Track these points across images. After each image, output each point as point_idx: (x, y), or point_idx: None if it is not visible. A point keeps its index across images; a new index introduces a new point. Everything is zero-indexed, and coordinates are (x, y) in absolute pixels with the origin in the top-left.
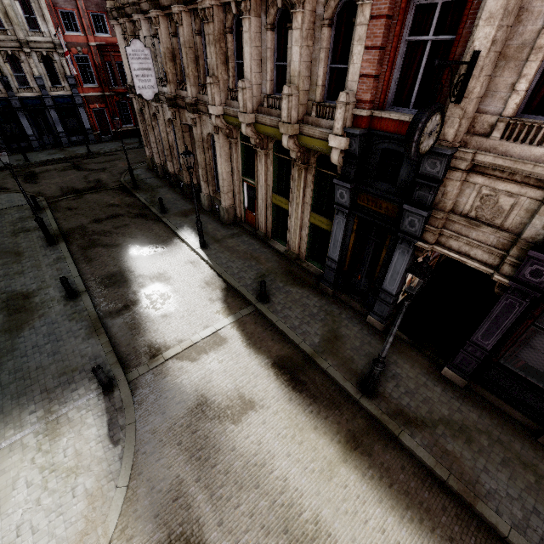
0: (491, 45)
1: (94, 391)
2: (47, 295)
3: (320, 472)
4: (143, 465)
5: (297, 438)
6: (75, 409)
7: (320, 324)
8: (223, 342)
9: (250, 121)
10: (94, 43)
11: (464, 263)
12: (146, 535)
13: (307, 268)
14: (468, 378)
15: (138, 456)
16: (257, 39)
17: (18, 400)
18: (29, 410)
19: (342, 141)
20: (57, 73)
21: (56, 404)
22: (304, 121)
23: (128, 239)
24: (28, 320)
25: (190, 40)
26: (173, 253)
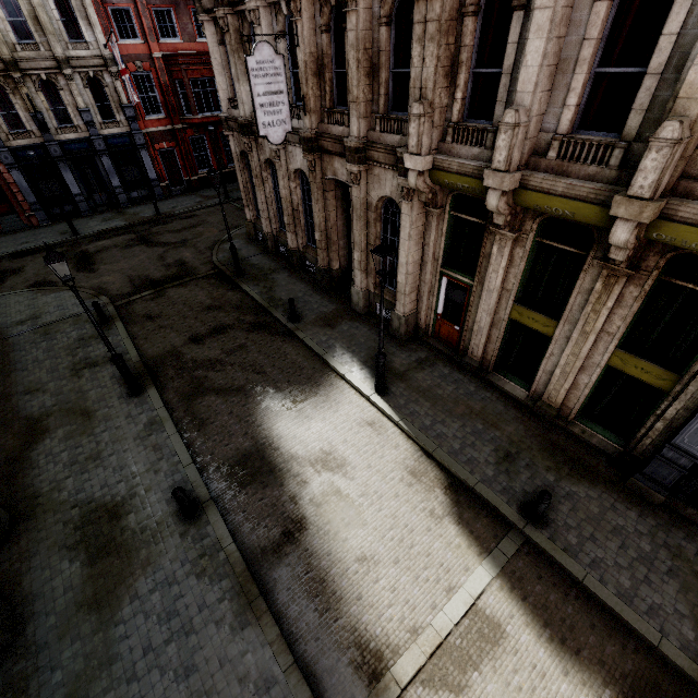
0: None
1: None
2: (147, 510)
3: None
4: None
5: None
6: None
7: (674, 584)
8: (499, 636)
9: (512, 185)
10: (159, 54)
11: None
12: None
13: (583, 437)
14: None
15: None
16: (563, 21)
17: None
18: None
19: None
20: (109, 102)
21: None
22: (677, 191)
23: (253, 375)
24: (124, 574)
25: (367, 36)
26: (334, 405)
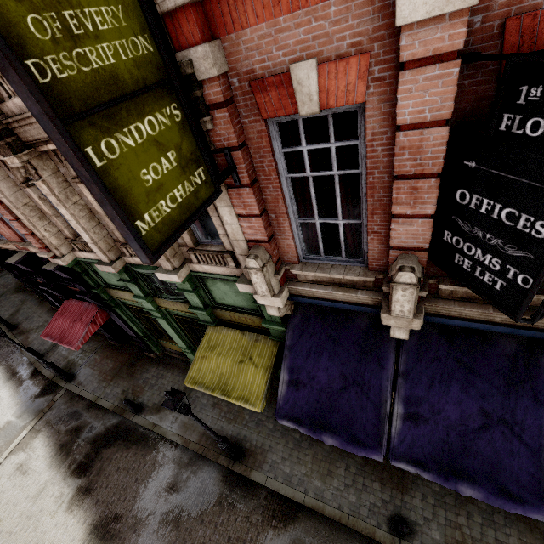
0: None
1: None
2: None
3: None
4: None
5: None
6: None
7: (15, 308)
8: None
9: None
10: None
11: None
12: None
13: None
14: (52, 306)
15: None
16: None
17: None
18: None
19: None
20: None
21: None
22: None
23: None
24: None
25: None
26: None
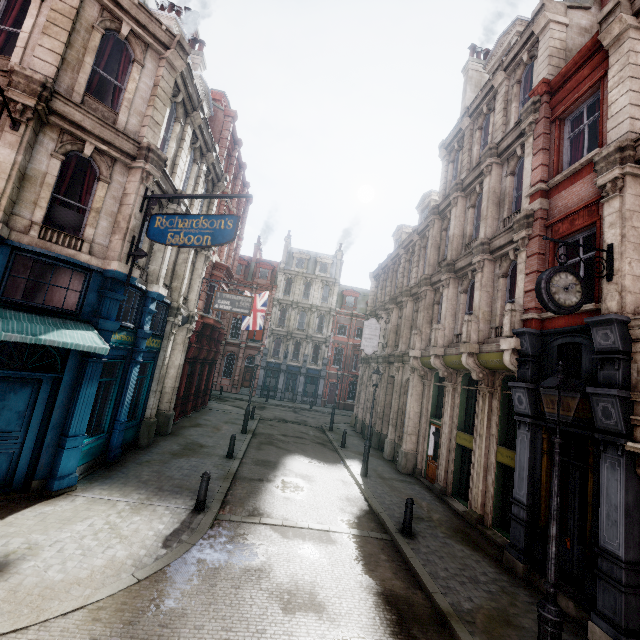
0: (622, 238)
1: (187, 505)
2: (214, 450)
3: None
4: (167, 576)
5: None
6: (164, 507)
7: (484, 594)
8: (329, 542)
9: (439, 353)
10: (352, 343)
11: None
12: (110, 629)
13: (491, 535)
14: None
15: (170, 568)
16: (453, 300)
17: (140, 484)
18: (139, 491)
19: (512, 341)
20: (319, 355)
21: (157, 498)
22: (485, 343)
23: (299, 450)
24: (190, 455)
25: (410, 316)
26: (330, 470)
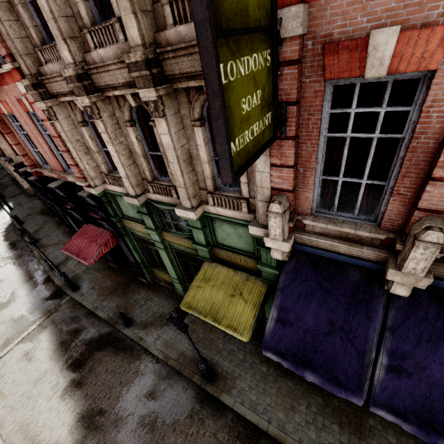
0: None
1: None
2: None
3: (1, 266)
4: None
5: (0, 260)
6: None
7: (38, 226)
8: None
9: None
10: None
11: None
12: None
13: None
14: (68, 229)
15: None
16: None
17: None
18: None
19: (1, 158)
20: None
21: None
22: None
23: None
24: None
25: None
26: None
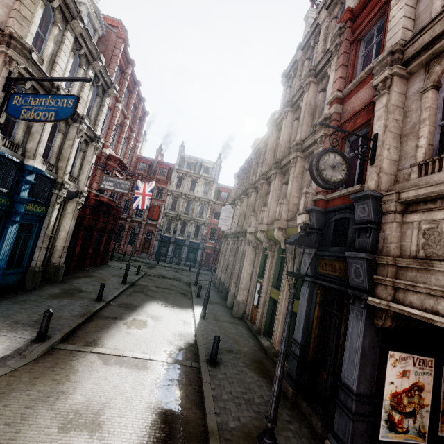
0: (385, 129)
1: (31, 336)
2: (89, 294)
3: None
4: None
5: None
6: (8, 336)
7: (252, 414)
8: (143, 368)
9: (263, 229)
10: None
11: (432, 322)
12: None
13: None
14: None
15: None
16: (277, 189)
17: (1, 317)
18: None
19: (304, 216)
20: (199, 233)
21: (8, 329)
22: (292, 221)
23: (162, 297)
24: (66, 297)
25: (253, 203)
26: (179, 313)
